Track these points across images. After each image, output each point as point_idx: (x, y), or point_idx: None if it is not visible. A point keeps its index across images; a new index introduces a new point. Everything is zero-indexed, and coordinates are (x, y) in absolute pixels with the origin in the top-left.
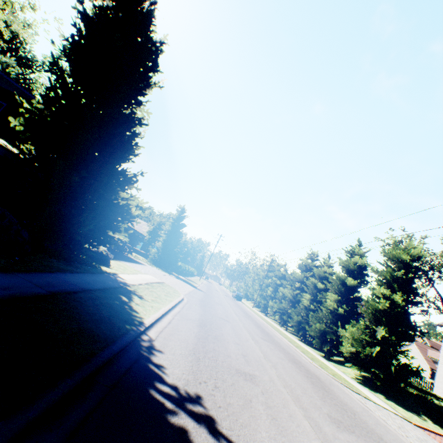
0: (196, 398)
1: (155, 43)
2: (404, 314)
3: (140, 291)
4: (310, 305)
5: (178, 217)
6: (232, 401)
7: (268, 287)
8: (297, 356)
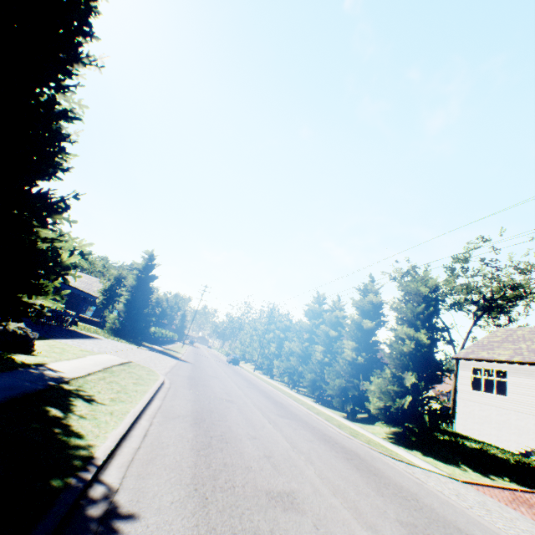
0: None
1: None
2: (430, 354)
3: (88, 388)
4: (324, 358)
5: (145, 267)
6: None
7: (271, 343)
8: (324, 429)
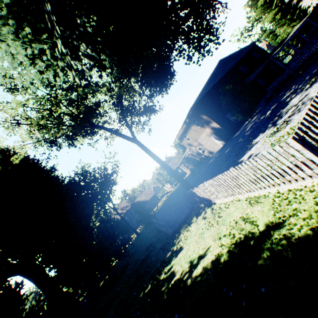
0: None
1: None
2: None
3: None
4: None
5: None
6: None
7: None
8: None
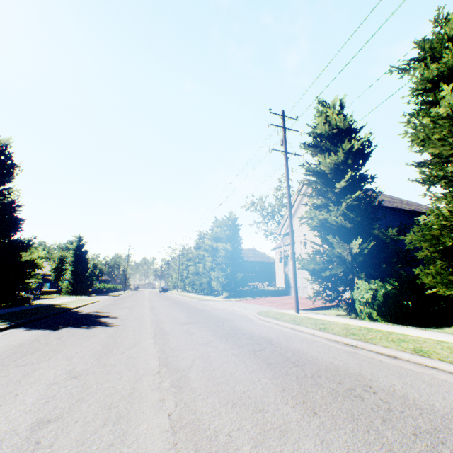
0: (97, 312)
1: (9, 155)
2: (235, 253)
3: (64, 304)
4: (204, 270)
5: (77, 246)
6: (114, 310)
7: (184, 271)
8: (183, 300)
